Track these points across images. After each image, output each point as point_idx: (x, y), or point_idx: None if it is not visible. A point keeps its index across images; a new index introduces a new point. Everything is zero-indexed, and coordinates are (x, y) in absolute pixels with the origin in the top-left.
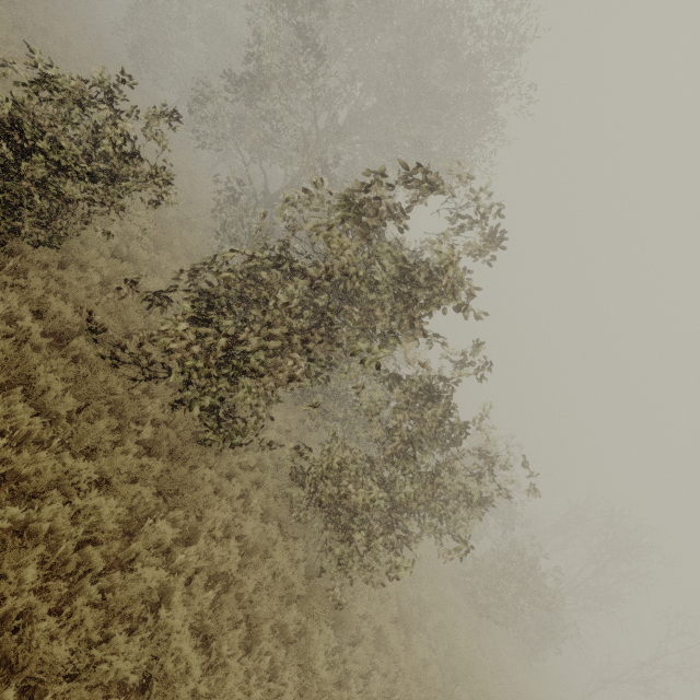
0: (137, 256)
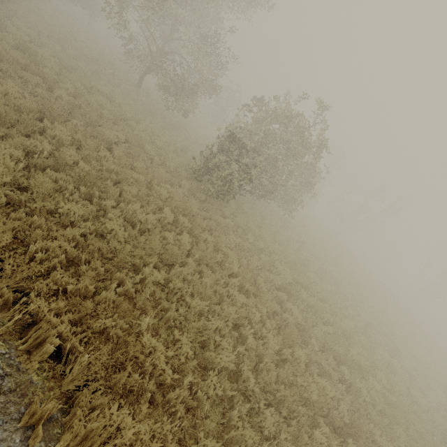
0: (186, 148)
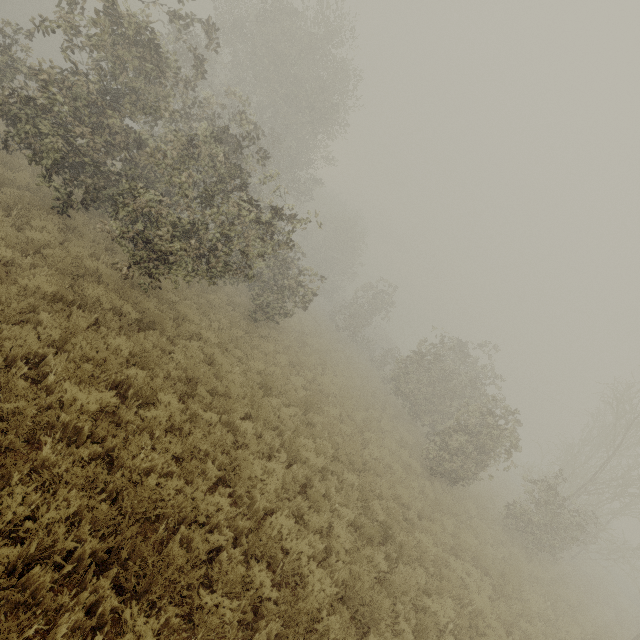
0: None
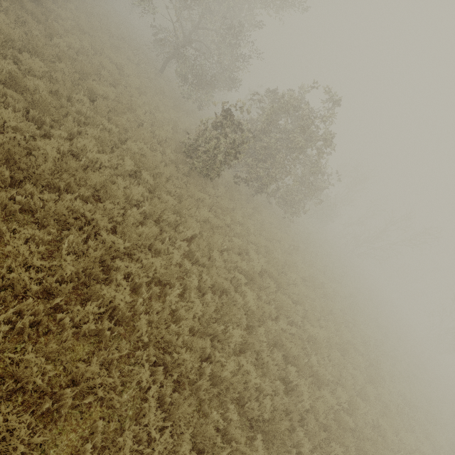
0: (190, 130)
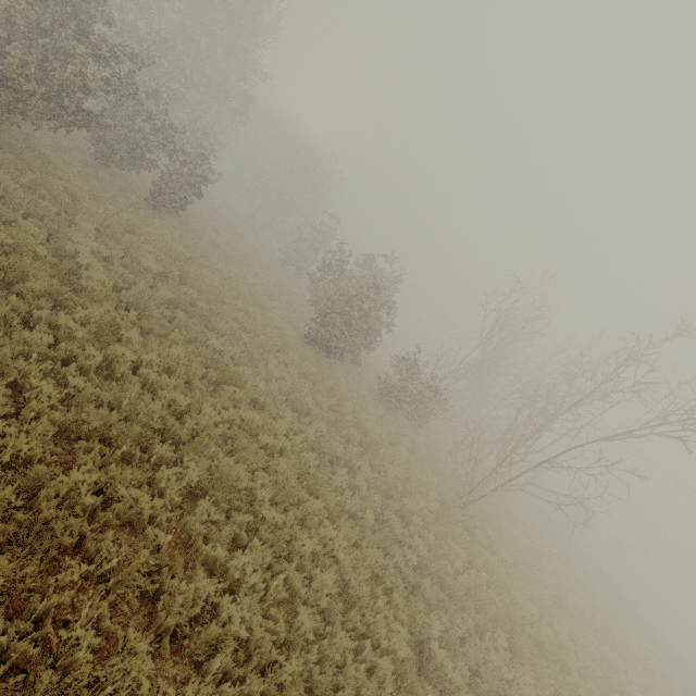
0: None
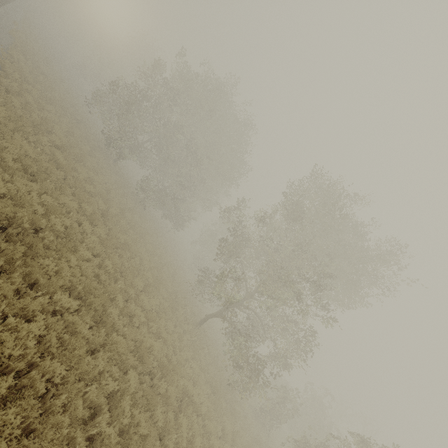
0: None
